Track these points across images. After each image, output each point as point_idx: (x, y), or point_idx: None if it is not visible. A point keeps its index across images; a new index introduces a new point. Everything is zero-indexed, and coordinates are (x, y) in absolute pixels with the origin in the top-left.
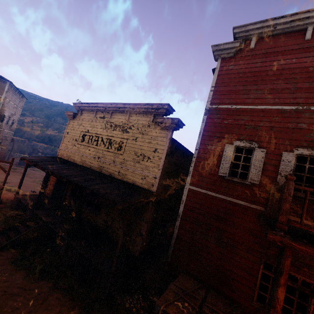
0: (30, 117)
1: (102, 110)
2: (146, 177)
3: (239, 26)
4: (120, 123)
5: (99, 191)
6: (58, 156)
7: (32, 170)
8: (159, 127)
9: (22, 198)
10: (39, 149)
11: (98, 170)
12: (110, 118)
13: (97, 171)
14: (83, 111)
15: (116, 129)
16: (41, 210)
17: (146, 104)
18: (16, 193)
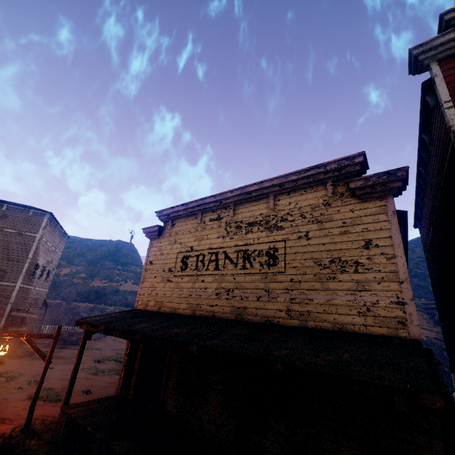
0: (68, 267)
1: (213, 208)
2: (372, 306)
3: (454, 8)
4: (258, 217)
5: (309, 361)
6: (137, 307)
7: (76, 350)
8: (353, 199)
9: (79, 415)
10: (83, 313)
11: (234, 316)
12: (233, 215)
13: (234, 320)
14: (174, 220)
15: (251, 230)
16: (126, 439)
17: (311, 168)
18: (64, 403)
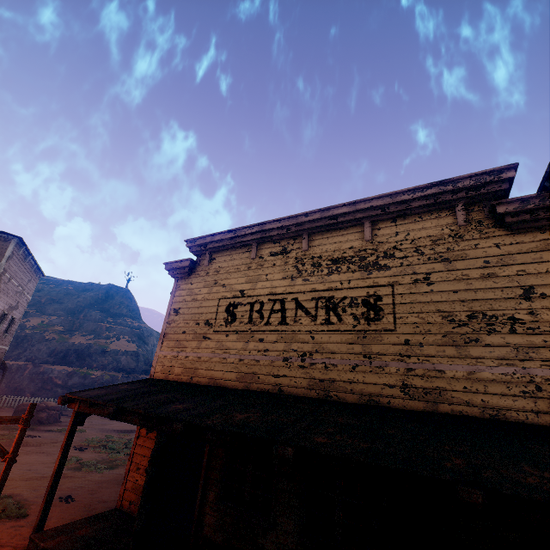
0: (37, 316)
1: (276, 237)
2: (545, 384)
3: None
4: (348, 251)
5: (526, 483)
6: (155, 376)
7: (46, 432)
8: (499, 230)
9: None
10: (57, 379)
11: (314, 392)
12: (307, 248)
13: (317, 399)
14: (213, 252)
15: (337, 270)
16: None
17: (432, 184)
18: (35, 529)
